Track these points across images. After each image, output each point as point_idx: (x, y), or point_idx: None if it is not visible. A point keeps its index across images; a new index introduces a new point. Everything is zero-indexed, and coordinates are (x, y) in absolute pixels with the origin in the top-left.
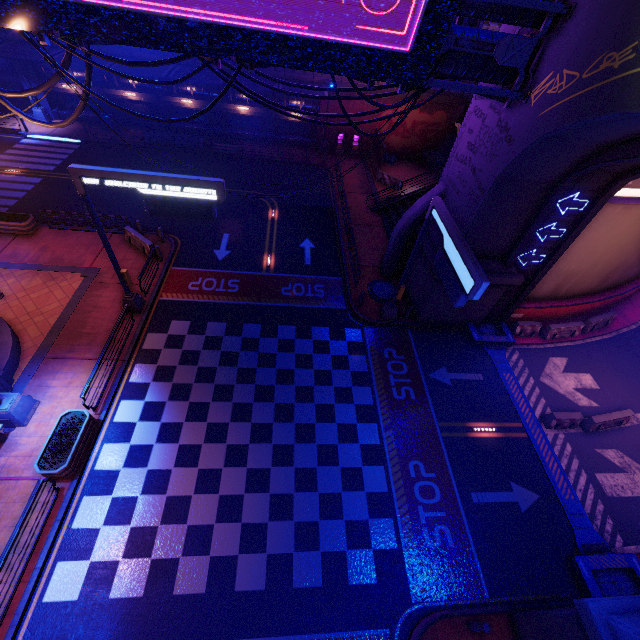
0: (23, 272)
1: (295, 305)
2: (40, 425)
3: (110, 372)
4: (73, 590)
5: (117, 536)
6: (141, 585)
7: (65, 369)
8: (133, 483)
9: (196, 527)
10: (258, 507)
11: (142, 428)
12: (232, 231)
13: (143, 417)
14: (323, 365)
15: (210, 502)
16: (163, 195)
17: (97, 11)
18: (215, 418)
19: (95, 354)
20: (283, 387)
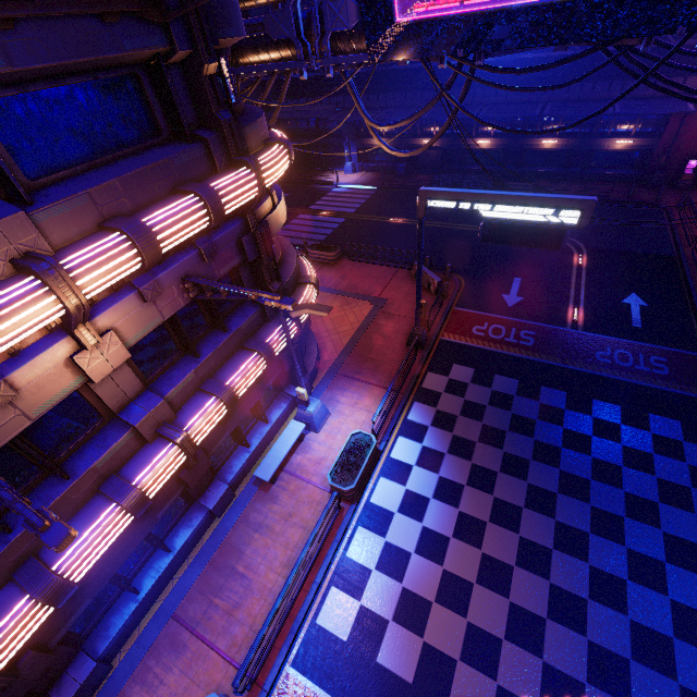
0: (326, 295)
1: (618, 377)
2: (329, 436)
3: (391, 403)
4: (343, 627)
5: (388, 589)
6: (410, 667)
7: (352, 389)
8: (407, 534)
9: (478, 630)
10: (568, 650)
11: (418, 474)
12: (524, 275)
13: (420, 462)
14: (673, 475)
15: (497, 605)
16: (506, 218)
17: (516, 14)
18: (504, 494)
19: (378, 381)
20: (603, 487)
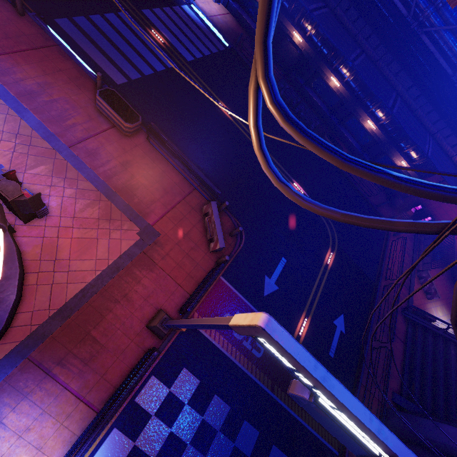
0: (88, 186)
1: (299, 418)
2: None
3: (80, 438)
4: None
5: None
6: None
7: (36, 395)
8: None
9: None
10: None
11: None
12: (290, 258)
13: None
14: None
15: None
16: (342, 421)
17: None
18: None
19: (82, 386)
20: None
